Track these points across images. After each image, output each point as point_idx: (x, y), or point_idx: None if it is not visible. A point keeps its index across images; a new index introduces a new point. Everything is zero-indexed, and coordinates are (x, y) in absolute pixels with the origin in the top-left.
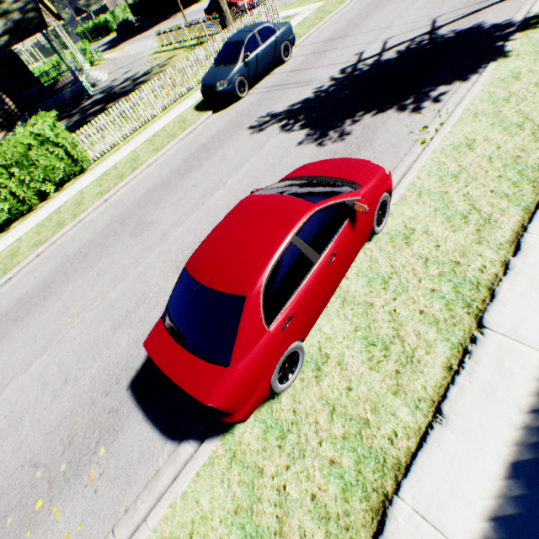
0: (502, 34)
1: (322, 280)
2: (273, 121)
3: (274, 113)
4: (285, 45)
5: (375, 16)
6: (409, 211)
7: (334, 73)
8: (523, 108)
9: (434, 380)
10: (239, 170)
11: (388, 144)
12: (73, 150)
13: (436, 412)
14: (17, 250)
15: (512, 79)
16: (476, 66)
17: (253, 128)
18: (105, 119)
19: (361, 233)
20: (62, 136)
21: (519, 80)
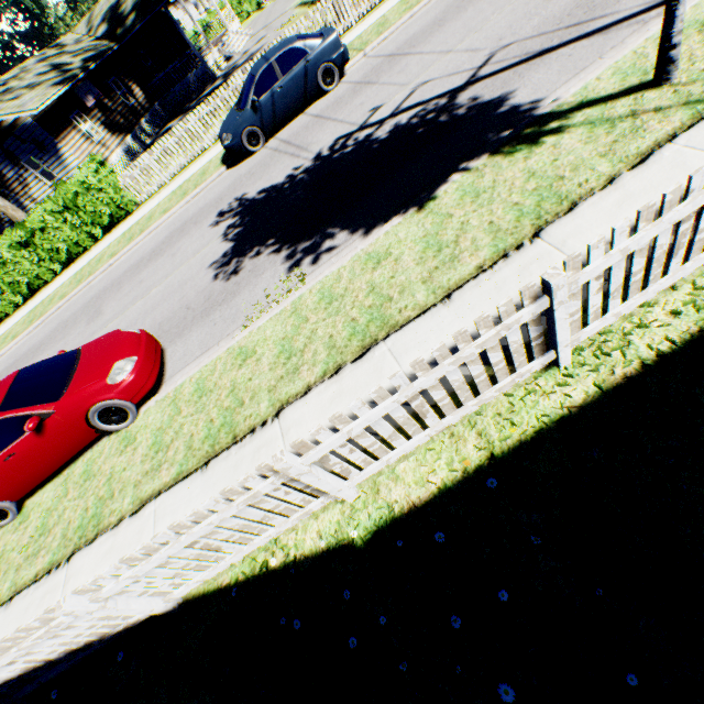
0: (492, 140)
1: (2, 470)
2: (234, 212)
3: (245, 197)
4: (325, 69)
5: (472, 7)
6: (153, 418)
7: (328, 143)
8: (322, 328)
9: (29, 577)
10: (167, 278)
11: (236, 310)
12: (117, 195)
13: (12, 597)
14: (56, 296)
15: (373, 265)
16: (402, 206)
17: (219, 215)
18: (149, 158)
19: (65, 436)
20: (105, 182)
21: (374, 270)
